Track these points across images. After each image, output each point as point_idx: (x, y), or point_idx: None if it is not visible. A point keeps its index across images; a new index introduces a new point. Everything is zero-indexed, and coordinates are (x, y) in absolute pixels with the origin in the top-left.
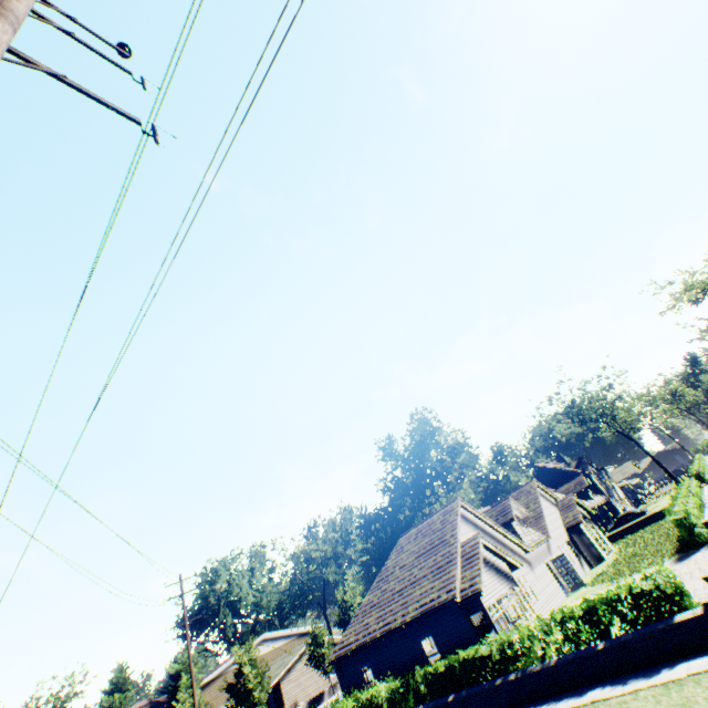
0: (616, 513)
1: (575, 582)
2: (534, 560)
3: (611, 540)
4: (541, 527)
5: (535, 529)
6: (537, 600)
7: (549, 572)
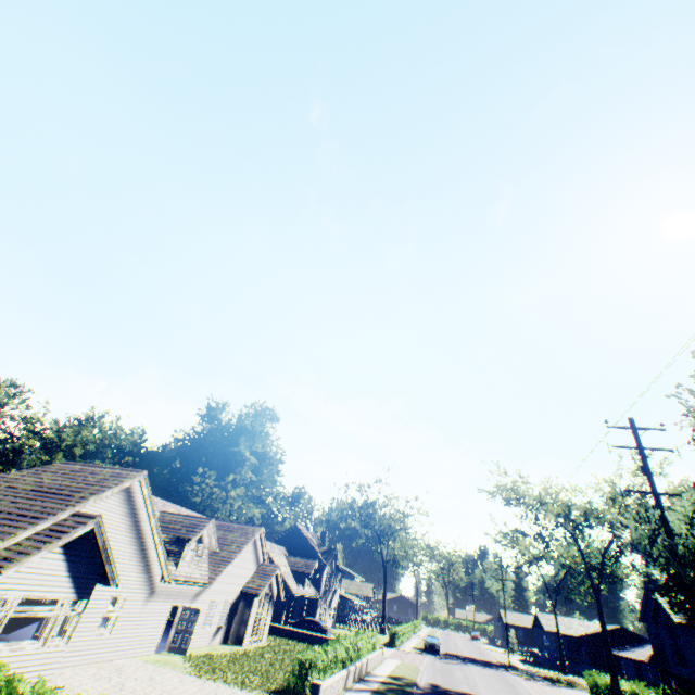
0: (313, 614)
1: (181, 645)
2: (165, 594)
3: (278, 632)
4: (217, 570)
5: (211, 568)
6: (110, 633)
7: (167, 616)
